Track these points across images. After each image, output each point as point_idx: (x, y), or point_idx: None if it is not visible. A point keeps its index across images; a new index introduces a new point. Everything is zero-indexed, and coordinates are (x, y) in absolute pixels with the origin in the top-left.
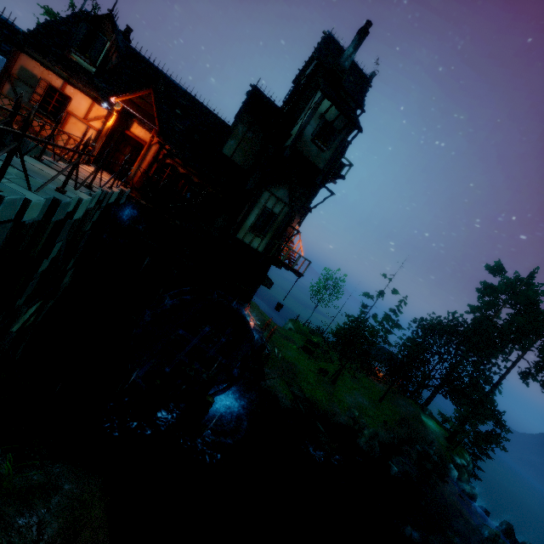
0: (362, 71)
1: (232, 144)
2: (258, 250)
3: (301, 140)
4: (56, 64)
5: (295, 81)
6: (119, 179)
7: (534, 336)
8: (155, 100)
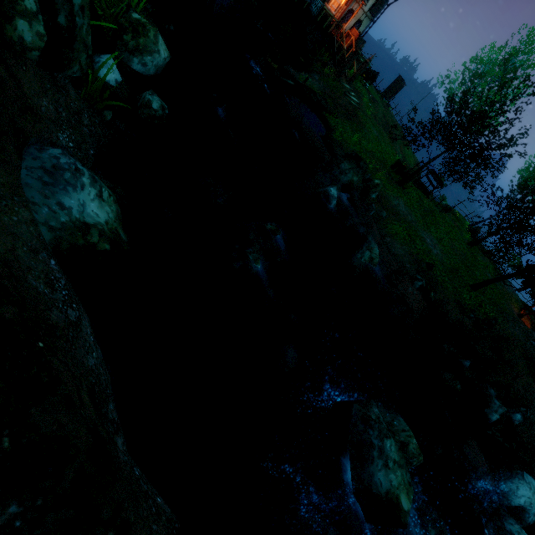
0: None
1: None
2: None
3: None
4: None
5: None
6: None
7: None
8: None
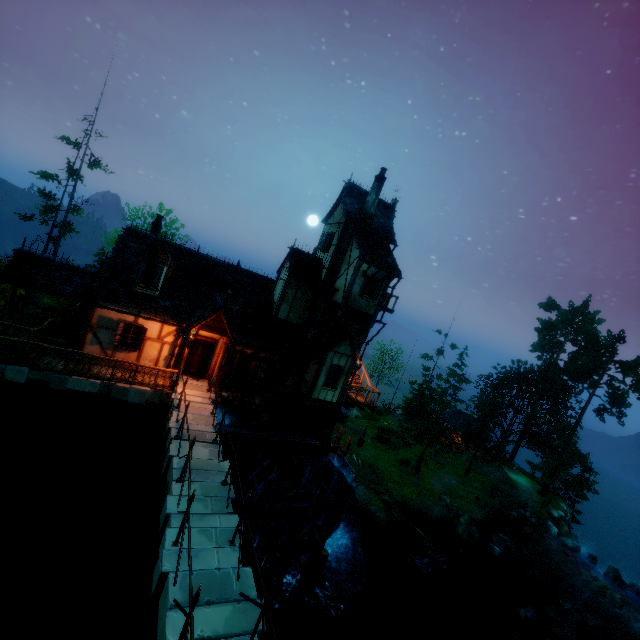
0: (385, 202)
1: (285, 307)
2: (333, 401)
3: (350, 298)
4: (129, 305)
5: (324, 221)
6: (196, 377)
7: (600, 369)
8: (226, 318)
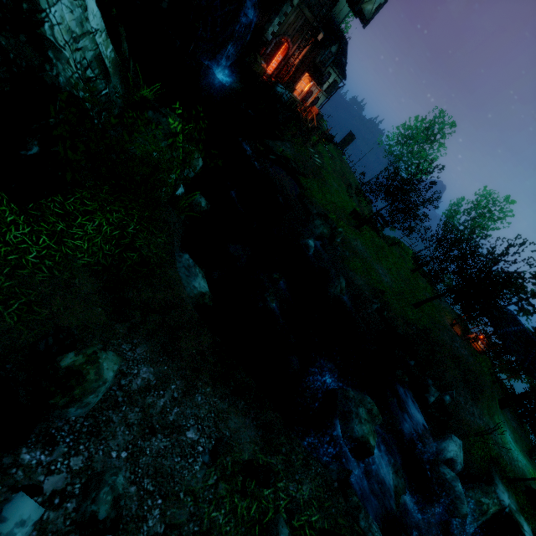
0: None
1: None
2: None
3: None
4: None
5: None
6: None
7: None
8: None
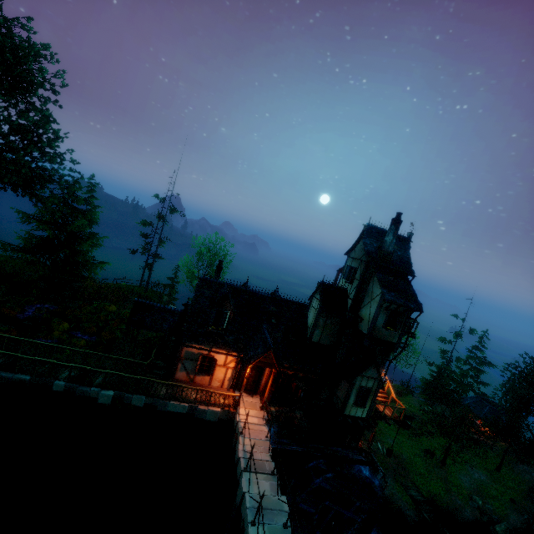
0: (401, 236)
1: (317, 332)
2: (362, 416)
3: (375, 329)
4: (205, 343)
5: (346, 253)
6: (251, 393)
7: None
8: (274, 356)
